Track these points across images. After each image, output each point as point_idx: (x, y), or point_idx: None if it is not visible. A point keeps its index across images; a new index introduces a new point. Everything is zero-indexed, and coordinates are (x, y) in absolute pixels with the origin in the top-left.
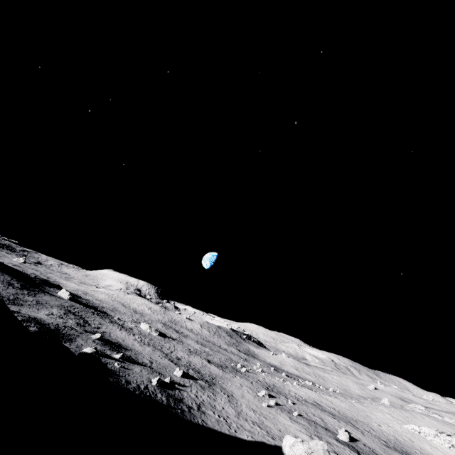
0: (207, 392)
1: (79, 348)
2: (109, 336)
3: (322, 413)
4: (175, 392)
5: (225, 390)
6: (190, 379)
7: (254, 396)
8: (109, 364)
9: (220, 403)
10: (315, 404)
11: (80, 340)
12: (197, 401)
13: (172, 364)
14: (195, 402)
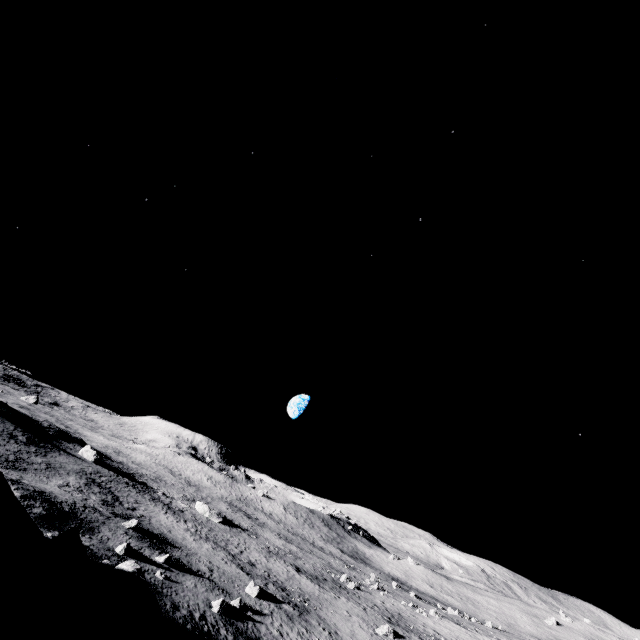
0: (298, 625)
1: (103, 543)
2: (148, 523)
3: None
4: (248, 625)
5: (325, 623)
6: (270, 602)
7: (371, 634)
8: (148, 573)
9: None
10: None
11: (106, 530)
12: None
13: (242, 573)
14: None
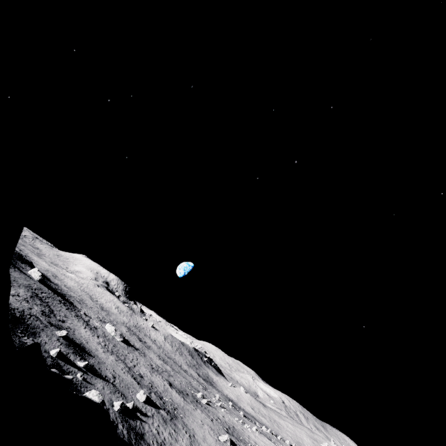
0: (169, 427)
1: (42, 346)
2: (73, 334)
3: None
4: (137, 423)
5: (187, 427)
6: (152, 407)
7: (216, 440)
8: (71, 373)
9: (181, 445)
10: None
11: (44, 335)
12: (158, 439)
13: (135, 382)
14: (156, 440)
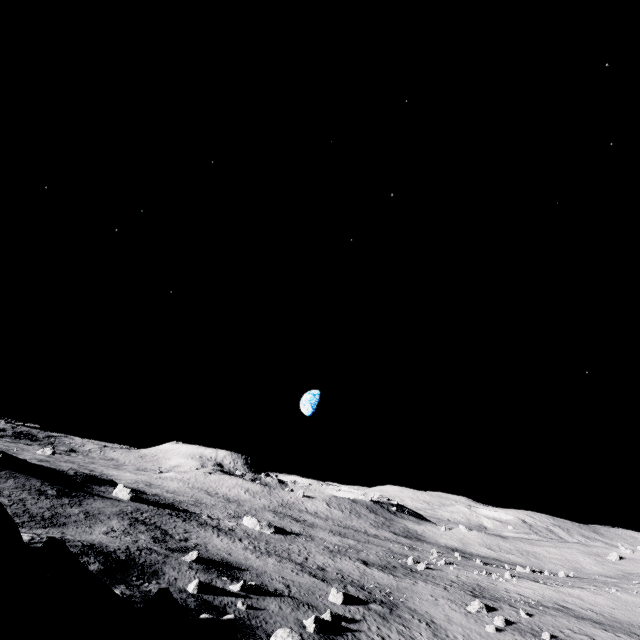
0: (394, 624)
1: (172, 586)
2: (206, 551)
3: (581, 624)
4: (348, 637)
5: (418, 614)
6: (357, 606)
7: (465, 614)
8: (229, 607)
9: None
10: (559, 608)
11: (170, 569)
12: None
13: (318, 581)
14: None
